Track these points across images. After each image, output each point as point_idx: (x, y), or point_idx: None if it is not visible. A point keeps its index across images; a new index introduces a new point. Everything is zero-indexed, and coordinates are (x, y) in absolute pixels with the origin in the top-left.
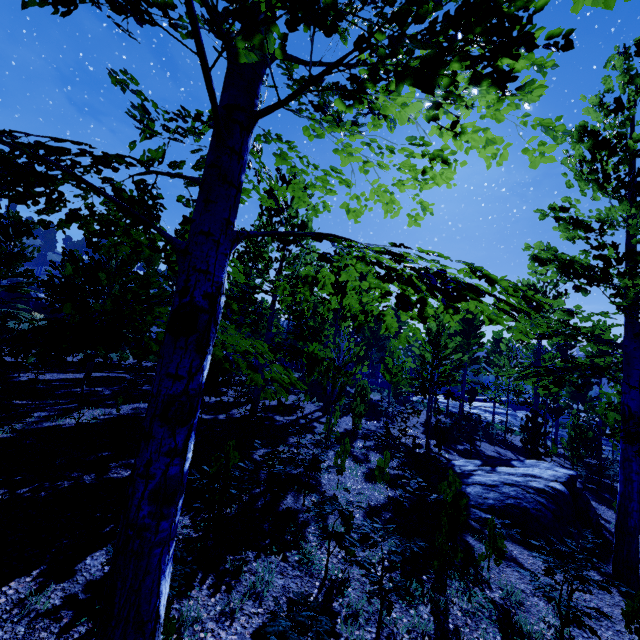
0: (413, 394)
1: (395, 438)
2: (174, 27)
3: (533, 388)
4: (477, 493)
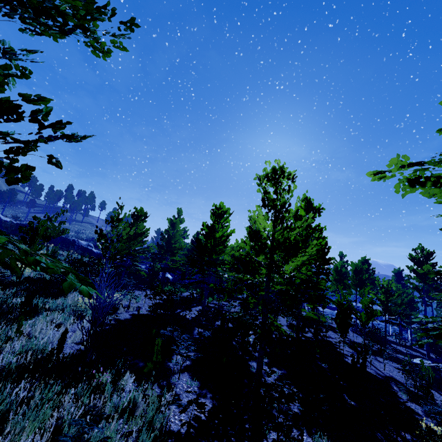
0: (305, 306)
1: (397, 350)
2: None
3: (423, 314)
4: None
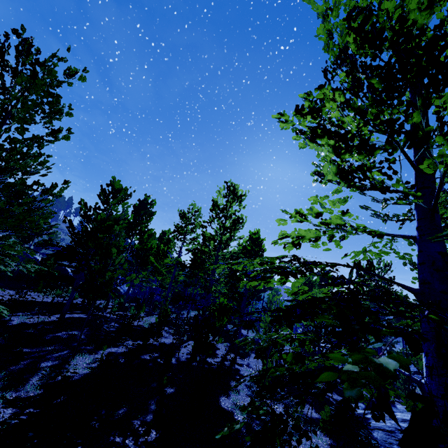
0: None
1: None
2: (401, 199)
3: None
4: (382, 438)
